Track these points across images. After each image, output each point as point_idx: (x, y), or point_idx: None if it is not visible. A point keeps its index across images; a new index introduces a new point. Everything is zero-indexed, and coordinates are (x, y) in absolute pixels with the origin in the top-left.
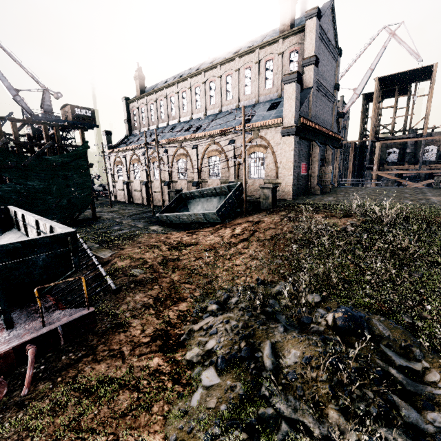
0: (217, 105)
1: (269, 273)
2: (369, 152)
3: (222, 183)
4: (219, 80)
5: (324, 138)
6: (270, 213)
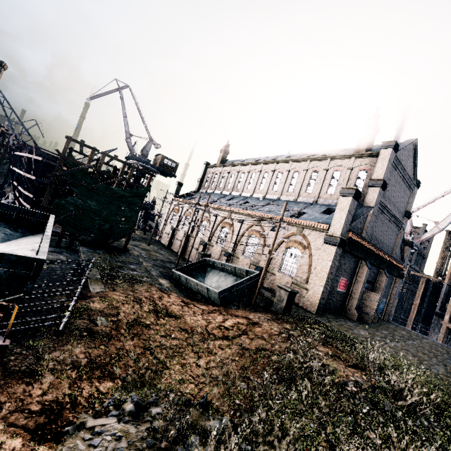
0: (277, 193)
1: (221, 396)
2: (443, 296)
3: (251, 264)
4: (286, 173)
5: (378, 260)
6: (274, 320)
